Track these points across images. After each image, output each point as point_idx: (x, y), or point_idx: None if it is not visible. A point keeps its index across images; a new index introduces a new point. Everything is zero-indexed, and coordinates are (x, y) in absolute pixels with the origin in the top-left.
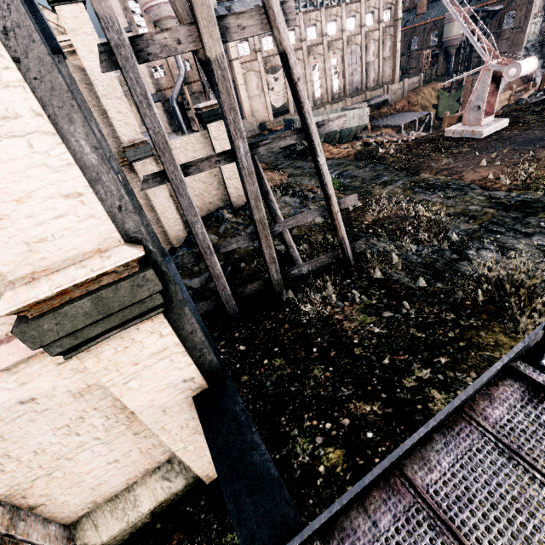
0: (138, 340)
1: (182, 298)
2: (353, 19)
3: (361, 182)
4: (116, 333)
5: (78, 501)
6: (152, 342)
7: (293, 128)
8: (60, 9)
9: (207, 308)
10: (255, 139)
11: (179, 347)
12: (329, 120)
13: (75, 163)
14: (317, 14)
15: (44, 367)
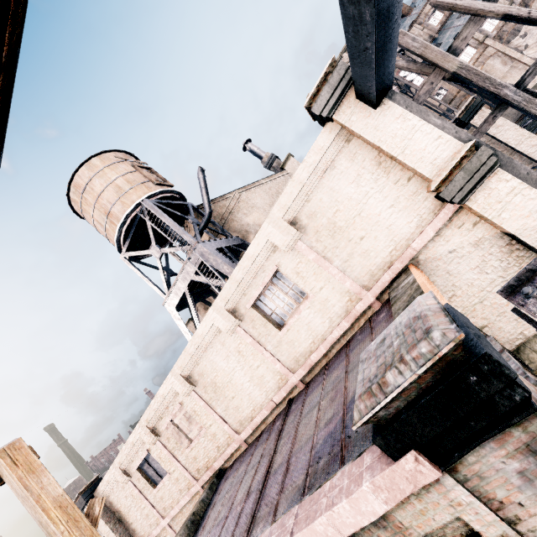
0: (494, 188)
1: (508, 157)
2: None
3: None
4: (480, 185)
5: (510, 330)
6: (503, 187)
7: None
8: None
9: None
10: None
11: (523, 185)
12: None
13: (435, 127)
14: None
15: (452, 231)
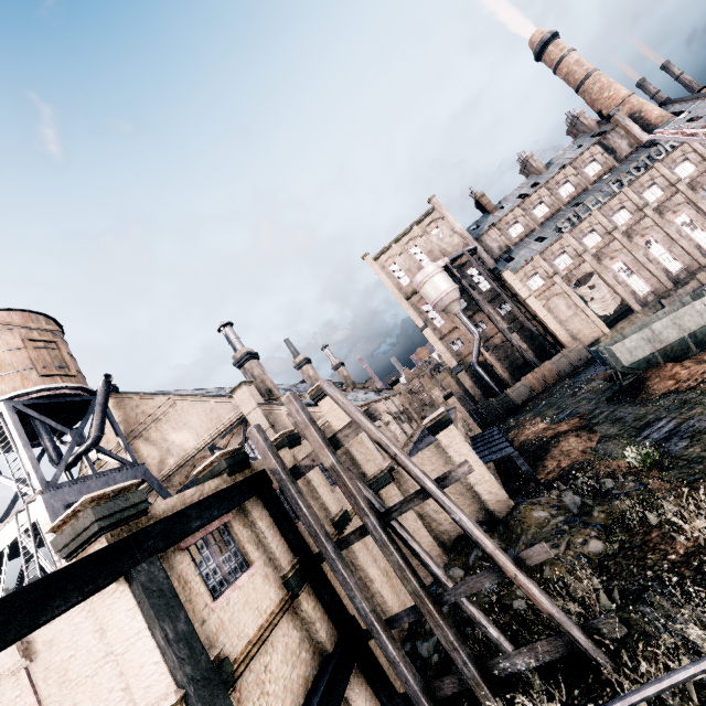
0: None
1: None
2: (685, 162)
3: (704, 446)
4: None
5: None
6: None
7: (604, 358)
8: (320, 403)
9: (404, 704)
10: (585, 367)
11: None
12: (450, 471)
13: (157, 647)
14: (618, 197)
15: None
